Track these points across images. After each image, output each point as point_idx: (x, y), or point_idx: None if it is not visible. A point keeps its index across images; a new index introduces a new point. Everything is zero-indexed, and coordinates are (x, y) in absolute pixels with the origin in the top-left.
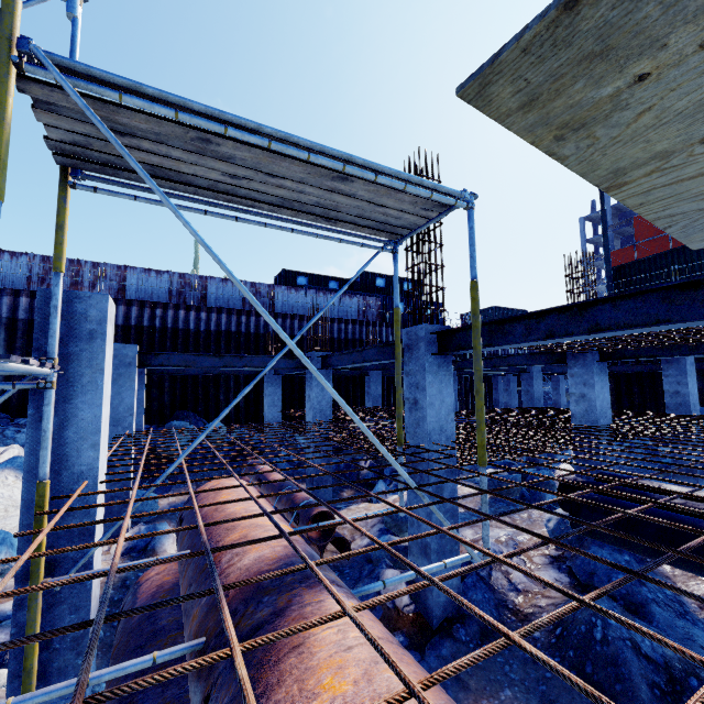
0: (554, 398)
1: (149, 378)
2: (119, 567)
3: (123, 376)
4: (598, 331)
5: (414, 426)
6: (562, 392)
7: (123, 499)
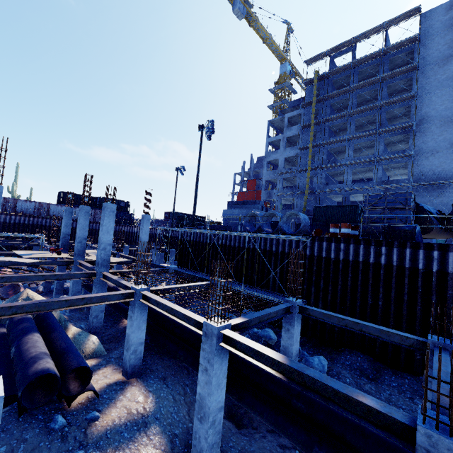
0: None
1: None
2: None
3: None
4: None
5: None
6: None
7: None
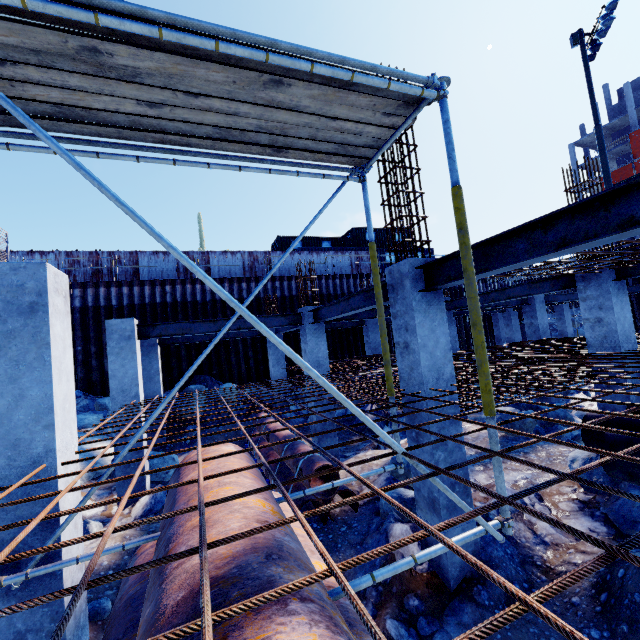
0: (560, 329)
1: (167, 349)
2: (81, 557)
3: (125, 349)
4: (637, 225)
5: (407, 372)
6: (568, 321)
7: (138, 464)
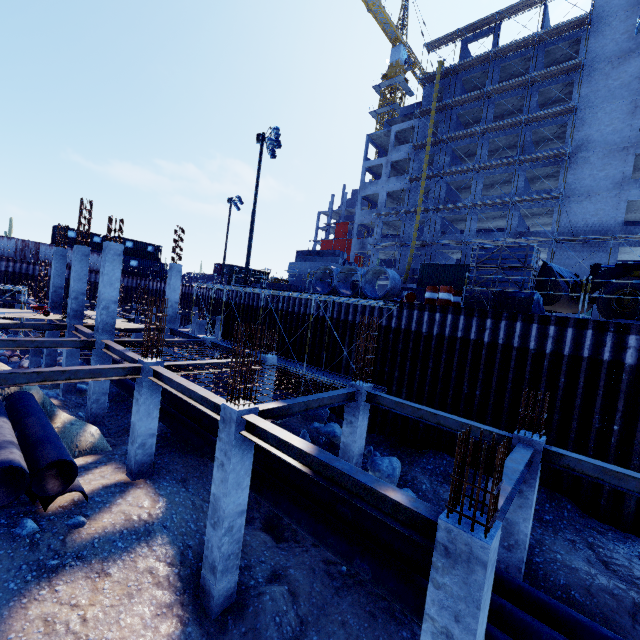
0: None
1: None
2: None
3: None
4: None
5: None
6: None
7: None
